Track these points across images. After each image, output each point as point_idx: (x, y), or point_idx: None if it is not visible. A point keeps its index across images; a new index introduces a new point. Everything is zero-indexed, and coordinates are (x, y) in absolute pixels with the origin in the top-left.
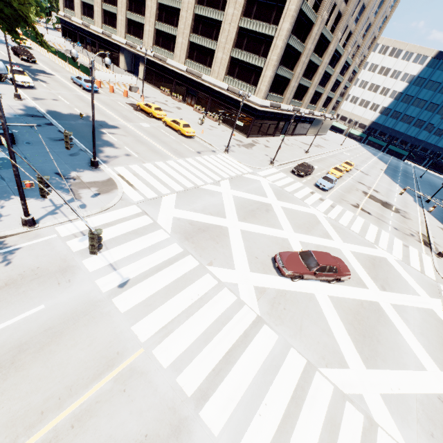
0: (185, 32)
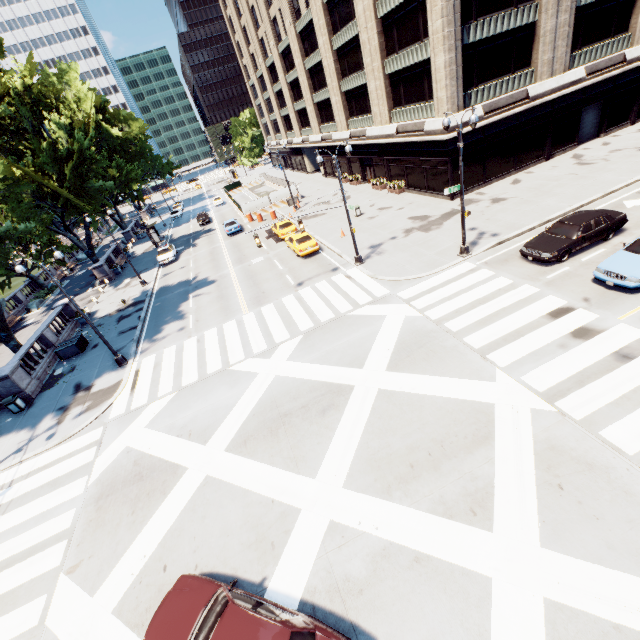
0: (334, 86)
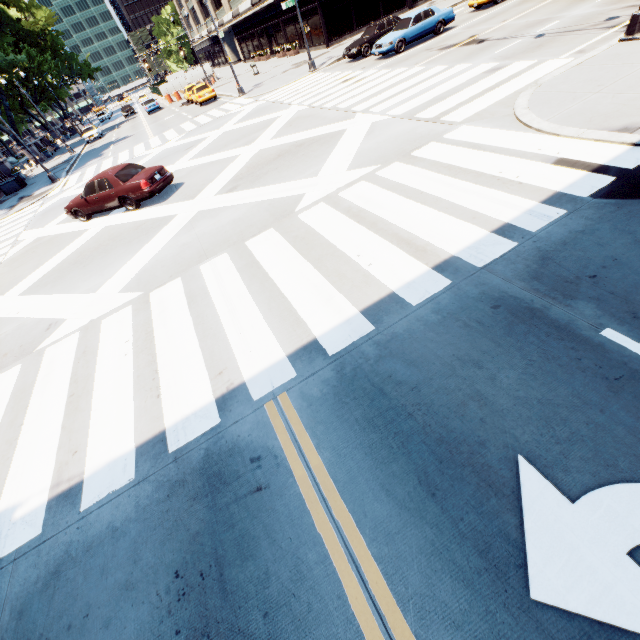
0: None
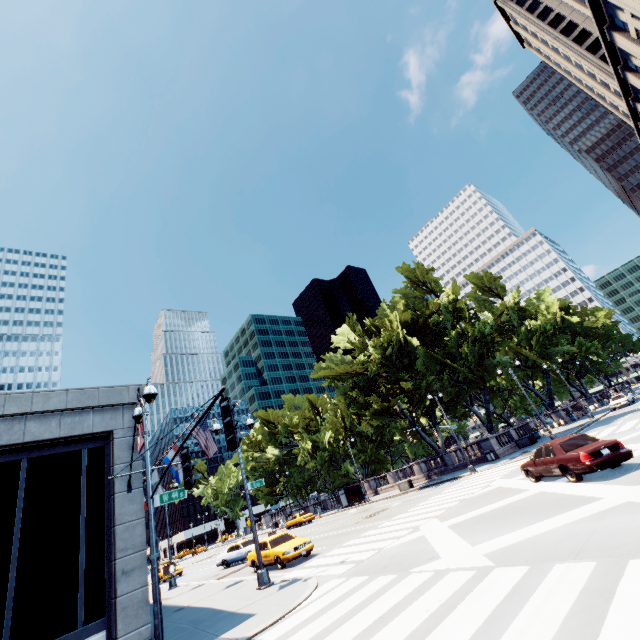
0: None
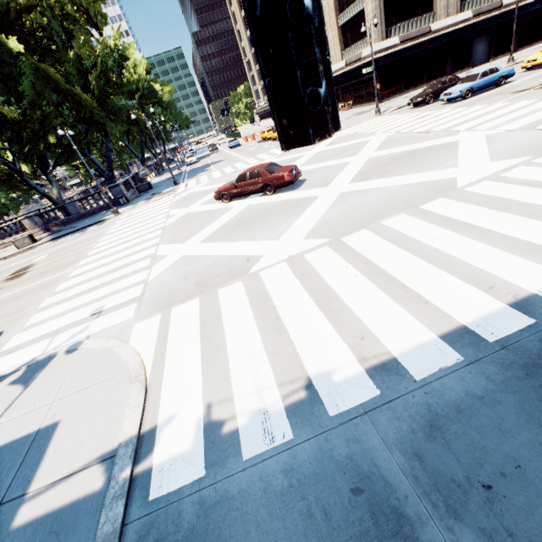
0: None
